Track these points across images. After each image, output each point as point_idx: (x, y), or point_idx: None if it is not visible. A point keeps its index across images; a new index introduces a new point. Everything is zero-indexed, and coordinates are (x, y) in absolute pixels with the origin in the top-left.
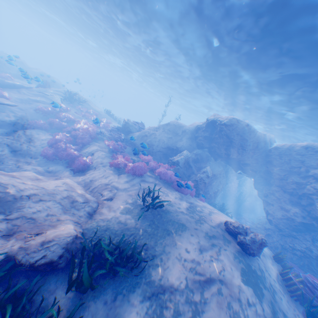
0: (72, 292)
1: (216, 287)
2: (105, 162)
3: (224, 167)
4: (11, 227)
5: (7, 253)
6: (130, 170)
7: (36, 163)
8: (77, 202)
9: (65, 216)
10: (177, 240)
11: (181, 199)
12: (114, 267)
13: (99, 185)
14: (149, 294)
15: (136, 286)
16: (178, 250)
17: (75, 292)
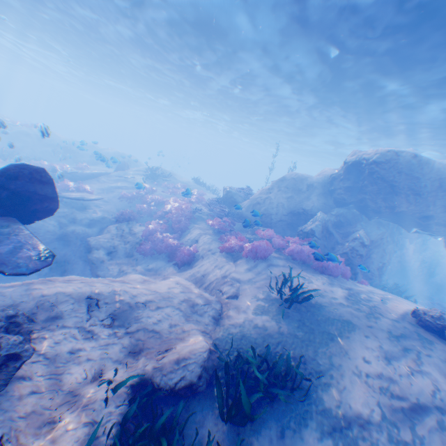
0: (224, 425)
1: (433, 419)
2: (213, 247)
3: (386, 227)
4: (135, 343)
5: (143, 374)
6: (250, 253)
7: (132, 261)
8: (197, 305)
9: (188, 325)
10: (347, 347)
11: (331, 285)
12: (268, 389)
13: (214, 279)
14: (327, 428)
15: (306, 417)
16: (352, 361)
17: (227, 425)
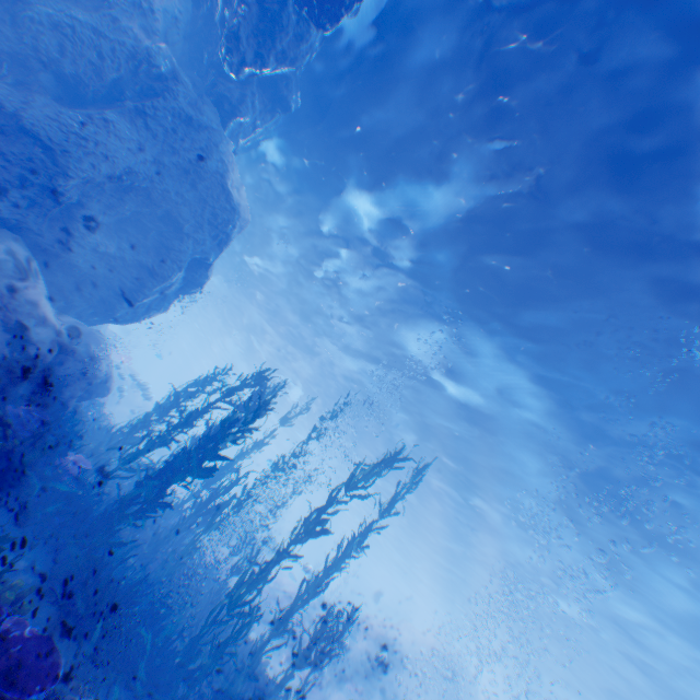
0: None
1: None
2: None
3: None
4: None
5: None
6: None
7: None
8: None
9: None
10: None
11: None
12: None
13: None
14: None
15: None
16: None
17: None
